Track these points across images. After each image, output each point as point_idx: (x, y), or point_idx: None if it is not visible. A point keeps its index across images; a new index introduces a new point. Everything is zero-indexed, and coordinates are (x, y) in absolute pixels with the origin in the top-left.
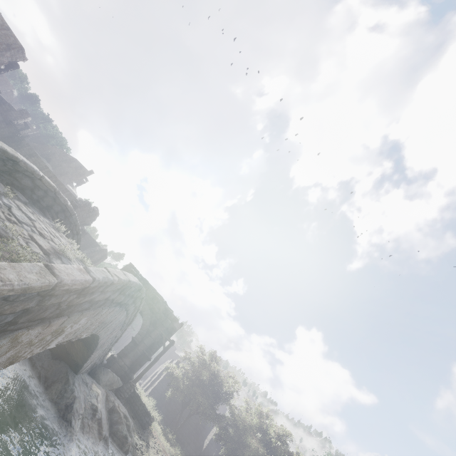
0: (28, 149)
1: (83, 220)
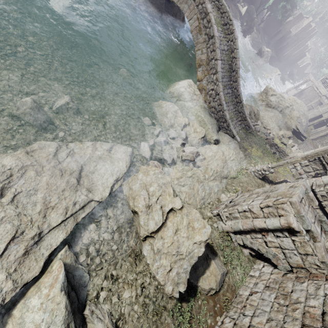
0: None
1: None
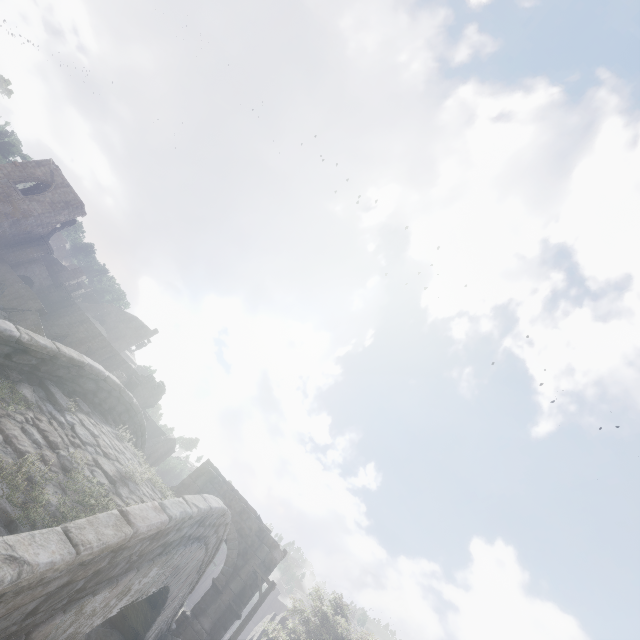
0: (80, 314)
1: (145, 401)
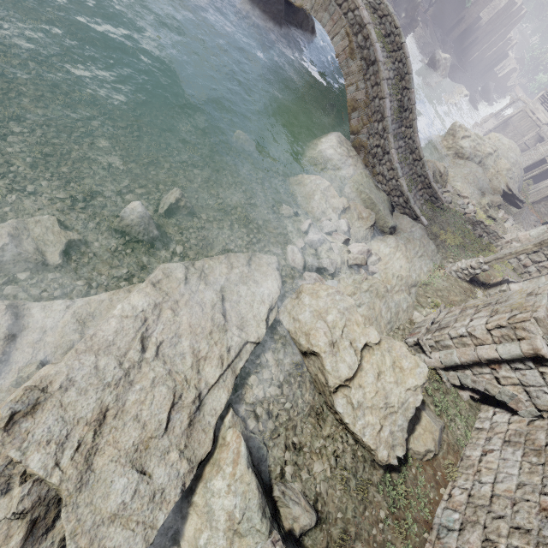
0: None
1: None
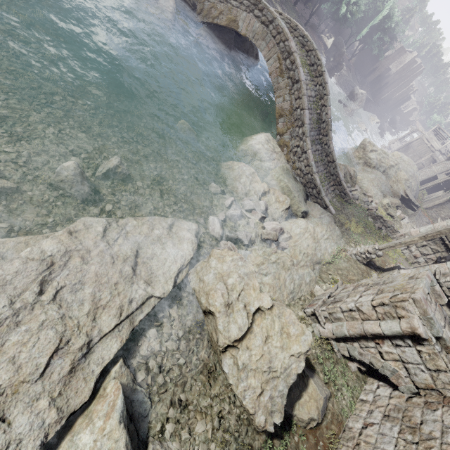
0: None
1: None
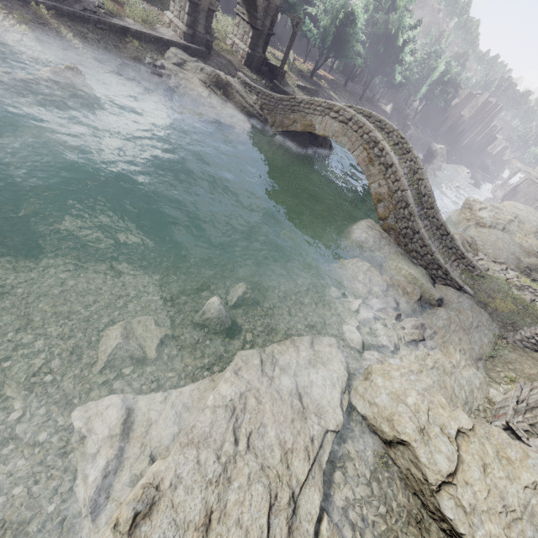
0: None
1: None
